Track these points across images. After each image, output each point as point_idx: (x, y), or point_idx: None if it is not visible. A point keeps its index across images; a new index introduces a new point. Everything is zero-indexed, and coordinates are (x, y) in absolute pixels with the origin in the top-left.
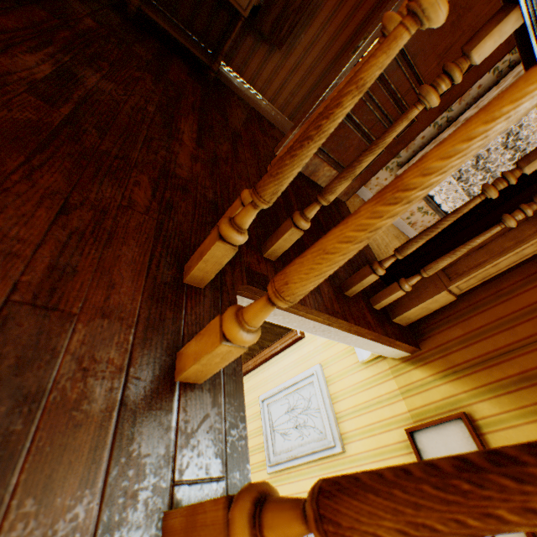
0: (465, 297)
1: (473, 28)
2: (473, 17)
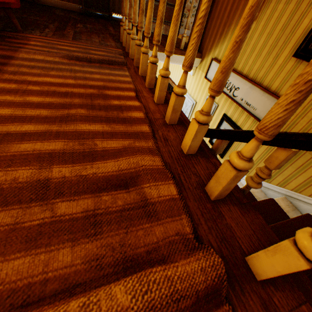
0: (206, 29)
1: None
2: None
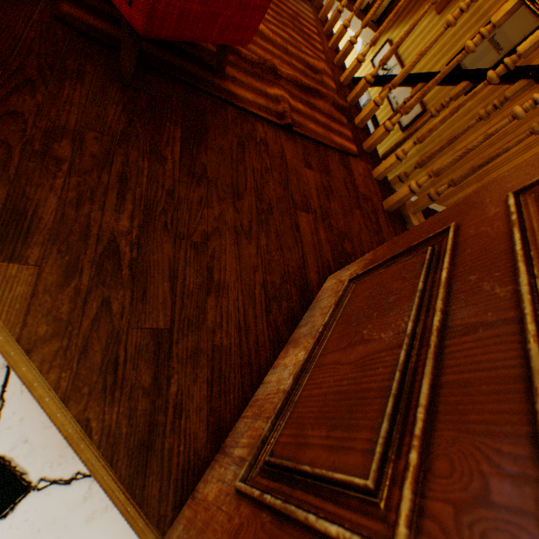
0: None
1: None
2: None
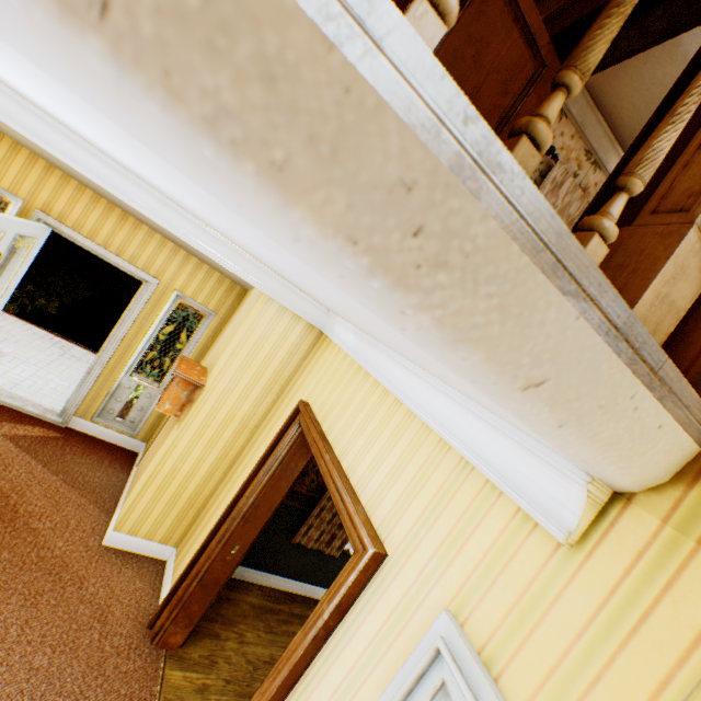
0: None
1: (497, 69)
2: (493, 56)
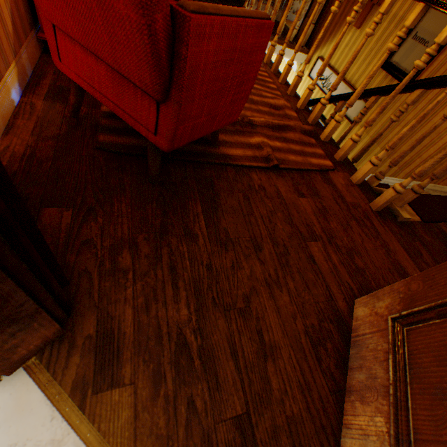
0: (318, 25)
1: None
2: None
